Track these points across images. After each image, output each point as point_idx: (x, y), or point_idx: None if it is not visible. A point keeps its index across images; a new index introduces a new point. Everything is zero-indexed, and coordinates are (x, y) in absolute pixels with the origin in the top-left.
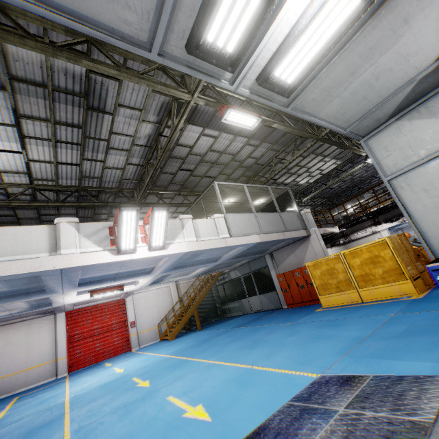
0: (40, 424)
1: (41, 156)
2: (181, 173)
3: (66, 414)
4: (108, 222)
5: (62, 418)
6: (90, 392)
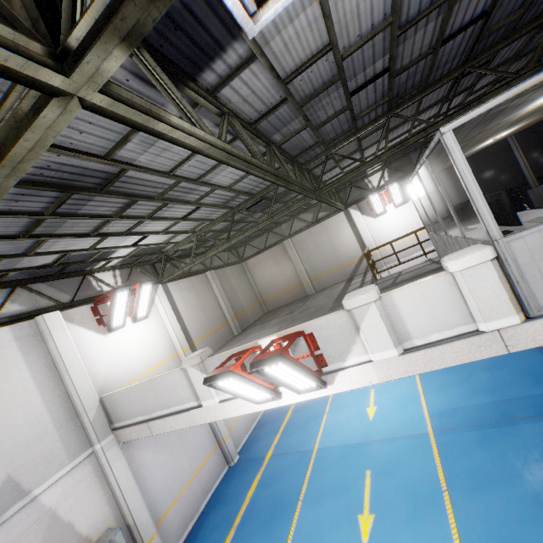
0: (284, 497)
1: (163, 225)
2: (362, 93)
3: (298, 504)
4: (231, 351)
5: (294, 511)
6: (330, 457)
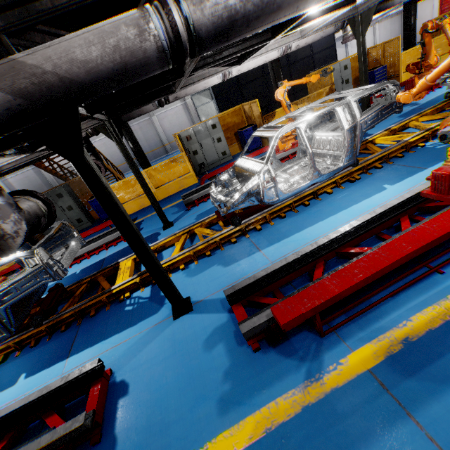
0: None
1: None
2: None
3: None
4: None
5: None
6: None
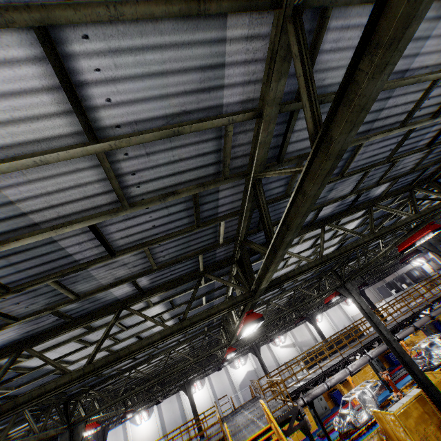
0: None
1: None
2: None
3: None
4: None
5: None
6: None
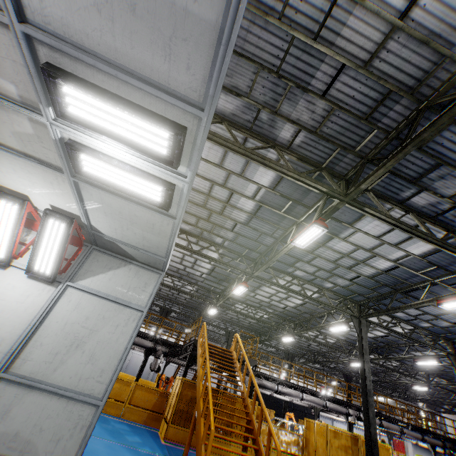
0: None
1: None
2: None
3: None
4: None
5: None
6: None
